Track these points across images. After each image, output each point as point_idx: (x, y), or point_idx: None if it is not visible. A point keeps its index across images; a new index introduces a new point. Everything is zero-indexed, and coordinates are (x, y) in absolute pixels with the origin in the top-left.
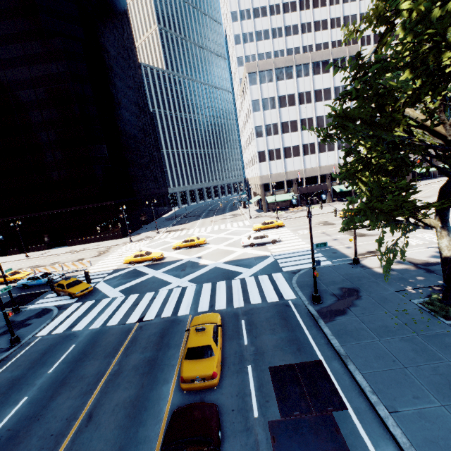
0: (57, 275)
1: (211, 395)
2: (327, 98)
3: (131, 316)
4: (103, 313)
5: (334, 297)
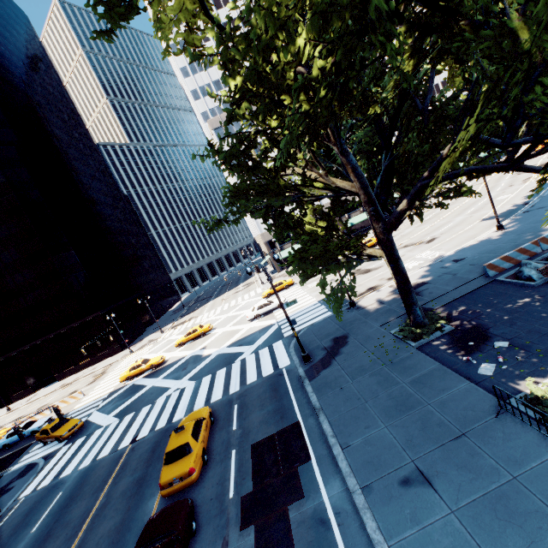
0: (42, 421)
1: (193, 493)
2: None
3: (124, 439)
4: (95, 447)
5: (324, 351)
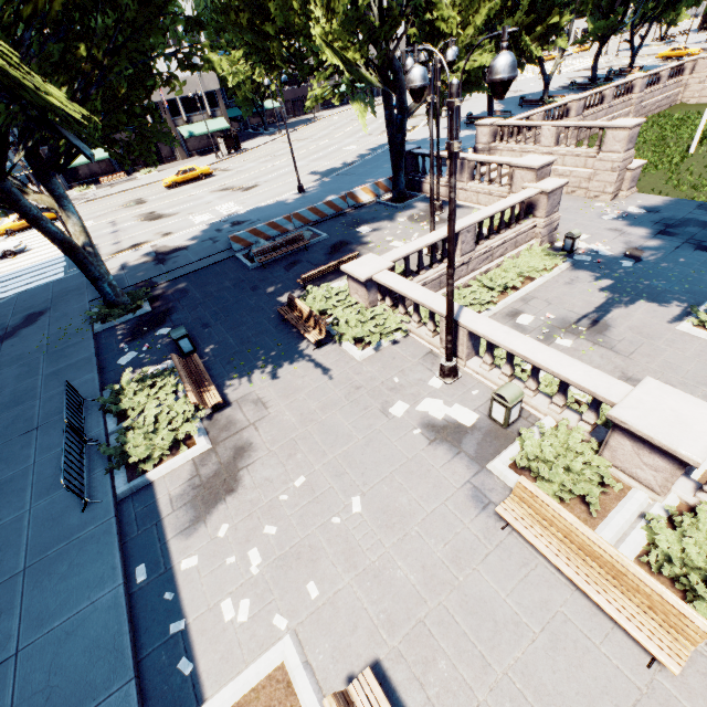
0: None
1: None
2: None
3: None
4: None
5: (2, 332)
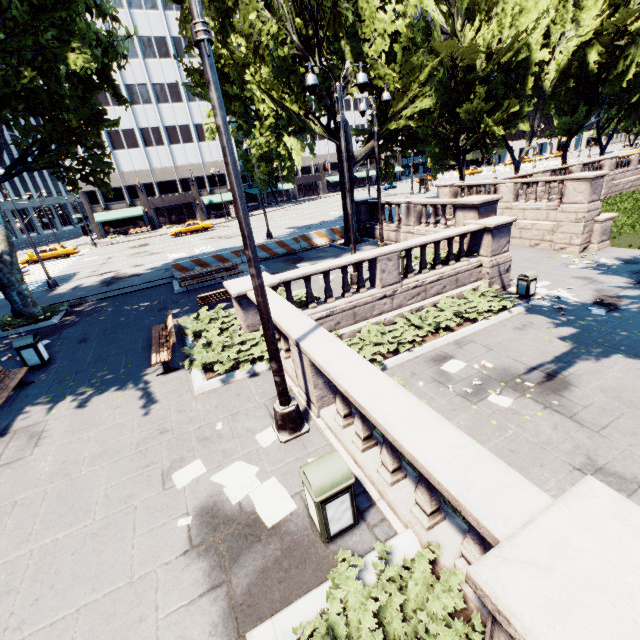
0: None
1: None
2: (164, 54)
3: None
4: None
5: None
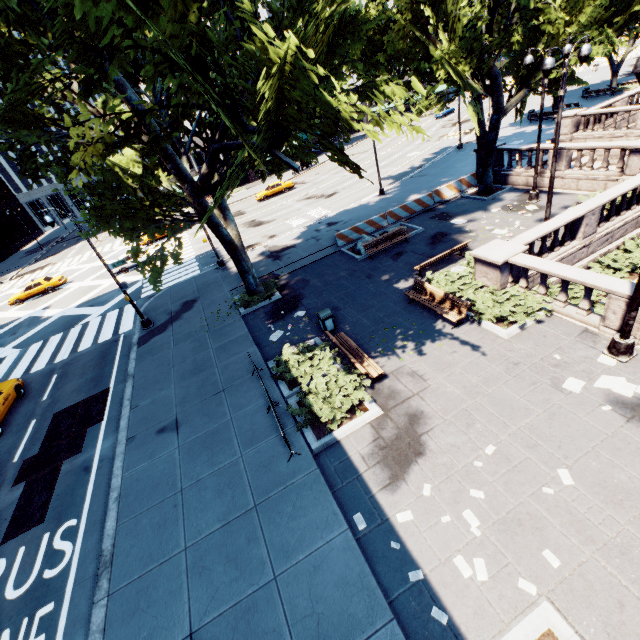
0: None
1: None
2: None
3: None
4: None
5: (168, 316)
